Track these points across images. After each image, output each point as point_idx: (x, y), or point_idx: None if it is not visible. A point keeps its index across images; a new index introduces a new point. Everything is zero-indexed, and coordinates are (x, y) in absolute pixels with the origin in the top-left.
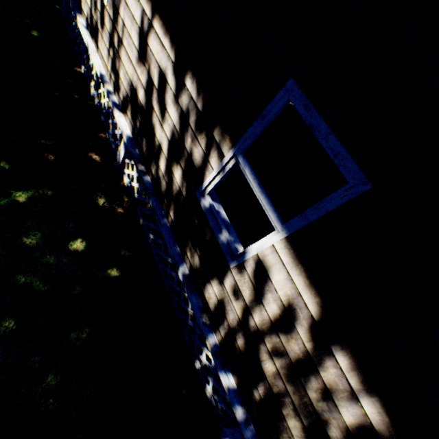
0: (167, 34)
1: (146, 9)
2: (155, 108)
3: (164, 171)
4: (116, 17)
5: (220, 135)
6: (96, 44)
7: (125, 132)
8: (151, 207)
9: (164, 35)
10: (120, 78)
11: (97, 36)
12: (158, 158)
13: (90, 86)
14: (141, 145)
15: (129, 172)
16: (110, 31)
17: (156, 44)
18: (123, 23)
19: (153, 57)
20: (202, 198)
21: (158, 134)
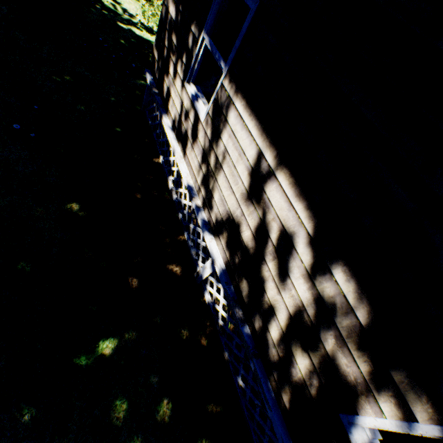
0: (302, 198)
1: (266, 153)
2: (268, 263)
3: (276, 339)
4: (215, 138)
5: (407, 384)
6: (182, 148)
7: (217, 262)
8: (253, 372)
9: (296, 196)
10: (213, 199)
11: (185, 143)
12: (266, 317)
13: (168, 179)
14: (239, 285)
15: (213, 292)
16: (205, 148)
17: (279, 198)
18: (225, 149)
19: (272, 209)
20: (352, 428)
21: (269, 293)
